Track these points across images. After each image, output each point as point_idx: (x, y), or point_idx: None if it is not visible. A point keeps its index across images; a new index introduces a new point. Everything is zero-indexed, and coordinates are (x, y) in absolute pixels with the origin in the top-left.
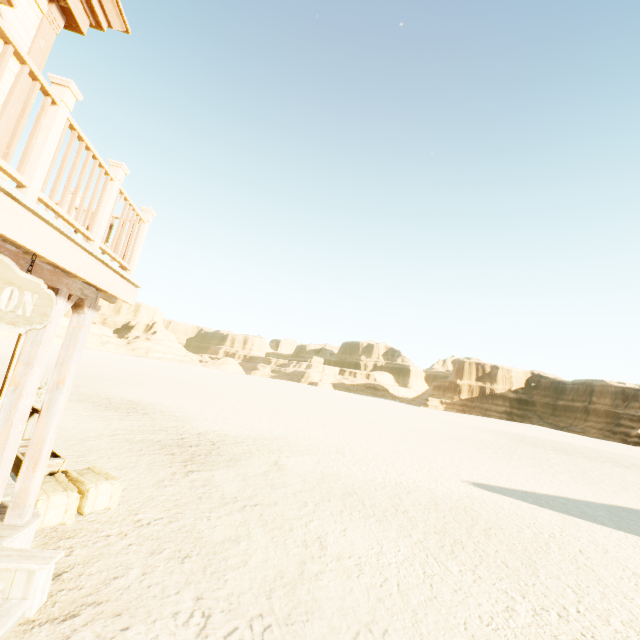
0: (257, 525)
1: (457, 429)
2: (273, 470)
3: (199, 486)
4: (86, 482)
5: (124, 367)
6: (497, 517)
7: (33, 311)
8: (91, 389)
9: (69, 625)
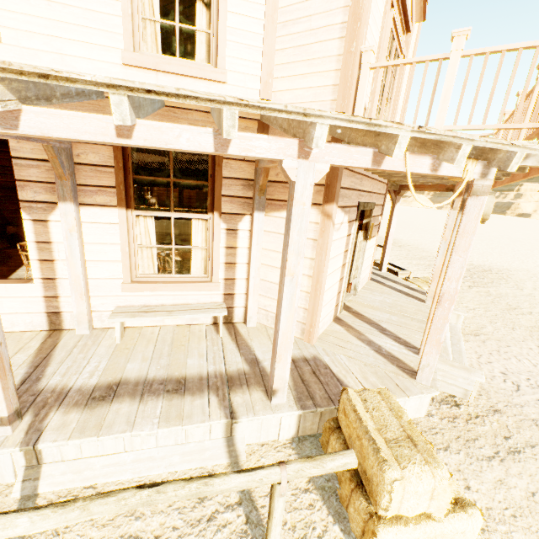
0: None
1: None
2: (536, 294)
3: (485, 295)
4: None
5: None
6: None
7: None
8: None
9: (479, 338)
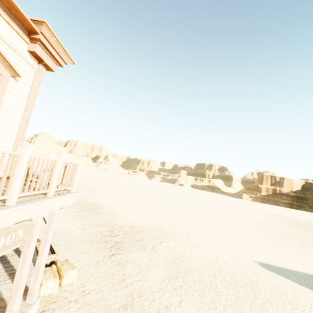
0: (137, 296)
1: (257, 216)
2: (151, 253)
3: (114, 266)
4: (63, 271)
5: (94, 179)
6: (270, 293)
7: (23, 234)
8: (78, 196)
9: None
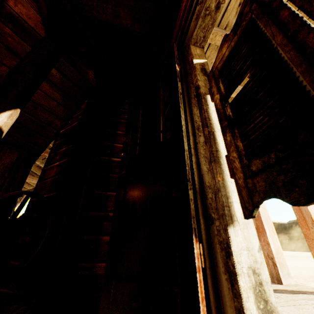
0: None
1: None
2: None
3: None
4: None
5: None
6: None
7: None
8: None
9: None
